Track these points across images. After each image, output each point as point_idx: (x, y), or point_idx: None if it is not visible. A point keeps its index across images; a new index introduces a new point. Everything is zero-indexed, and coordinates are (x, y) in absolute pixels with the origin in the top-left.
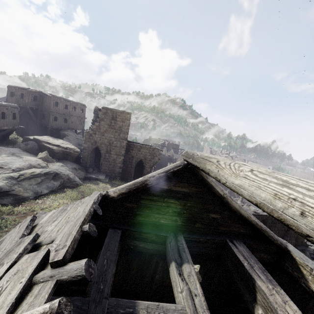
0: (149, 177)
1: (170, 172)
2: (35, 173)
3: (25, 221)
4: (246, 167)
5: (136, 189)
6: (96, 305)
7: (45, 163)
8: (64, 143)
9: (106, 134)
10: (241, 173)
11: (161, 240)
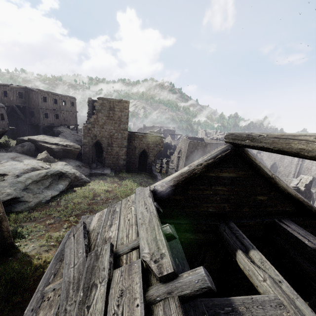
0: (197, 165)
1: (219, 158)
2: (41, 176)
3: (76, 229)
4: None
5: (184, 180)
6: (194, 309)
7: (48, 164)
8: (62, 141)
9: (105, 127)
10: None
11: (212, 229)
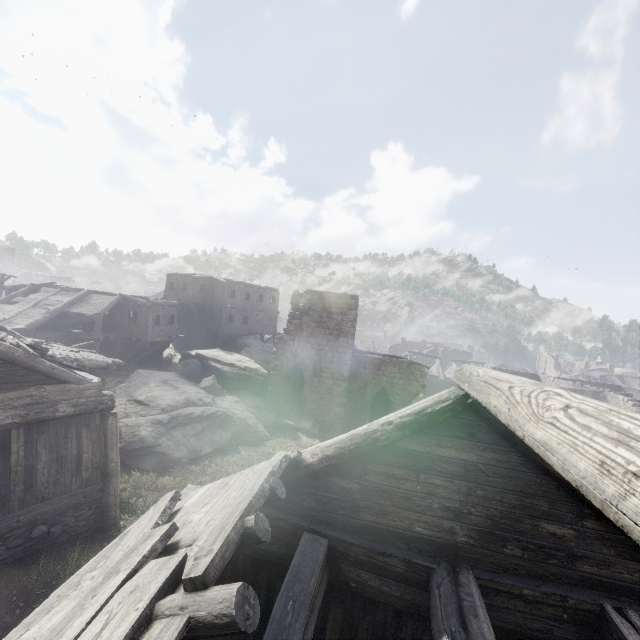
0: (382, 424)
1: (427, 414)
2: (193, 416)
3: (163, 500)
4: (559, 399)
5: (354, 450)
6: None
7: (211, 397)
8: (241, 361)
9: (312, 340)
10: (545, 415)
11: (419, 576)
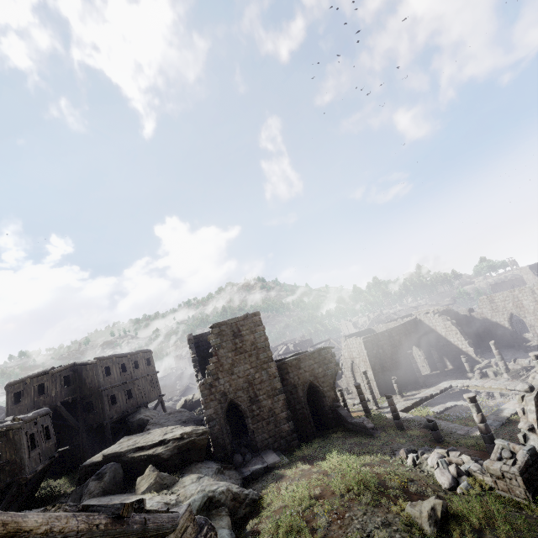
0: None
1: None
2: None
3: None
4: None
5: None
6: None
7: (167, 493)
8: (167, 432)
9: (236, 369)
10: None
11: None
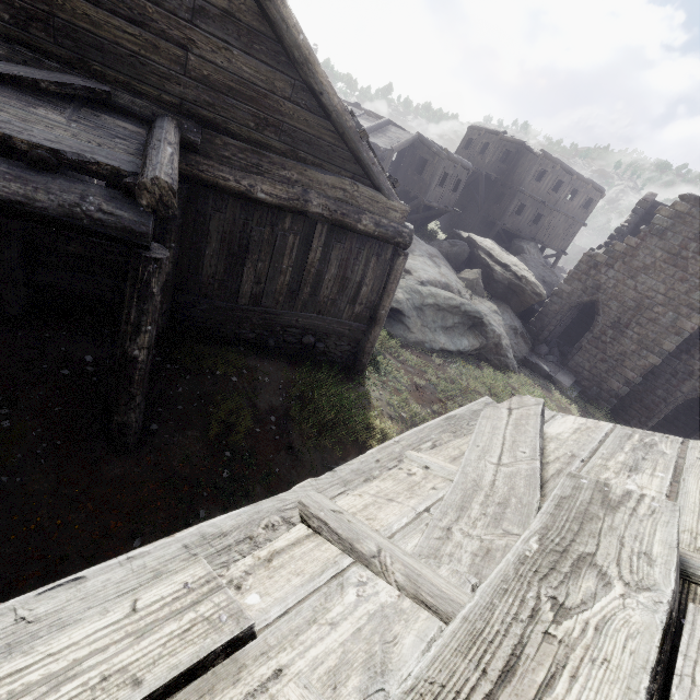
0: None
1: None
2: (450, 303)
3: (521, 404)
4: None
5: None
6: None
7: (469, 293)
8: (517, 266)
9: (642, 277)
10: None
11: None
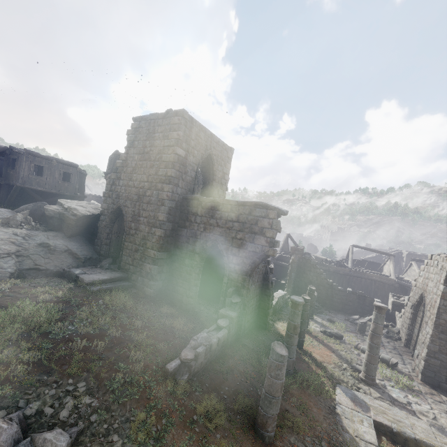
0: None
1: None
2: None
3: None
4: None
5: None
6: None
7: None
8: (82, 206)
9: (135, 176)
10: None
11: None
